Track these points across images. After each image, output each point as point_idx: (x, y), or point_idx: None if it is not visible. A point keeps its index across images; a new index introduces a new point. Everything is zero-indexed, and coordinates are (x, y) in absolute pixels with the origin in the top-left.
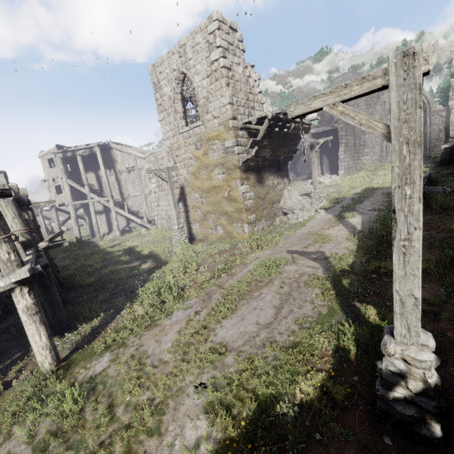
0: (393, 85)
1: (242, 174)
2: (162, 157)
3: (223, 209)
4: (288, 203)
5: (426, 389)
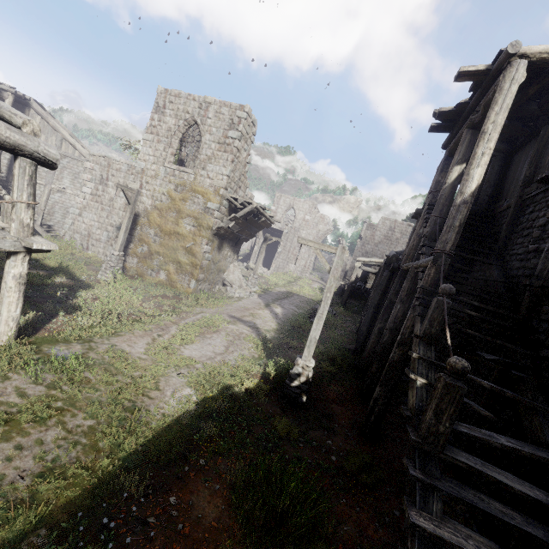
0: (337, 255)
1: (211, 236)
2: (119, 168)
3: (176, 257)
4: (230, 276)
5: (307, 380)
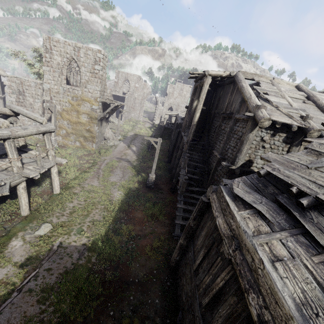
0: (158, 142)
1: (98, 122)
2: (29, 84)
3: (82, 134)
4: (107, 135)
5: (153, 181)
